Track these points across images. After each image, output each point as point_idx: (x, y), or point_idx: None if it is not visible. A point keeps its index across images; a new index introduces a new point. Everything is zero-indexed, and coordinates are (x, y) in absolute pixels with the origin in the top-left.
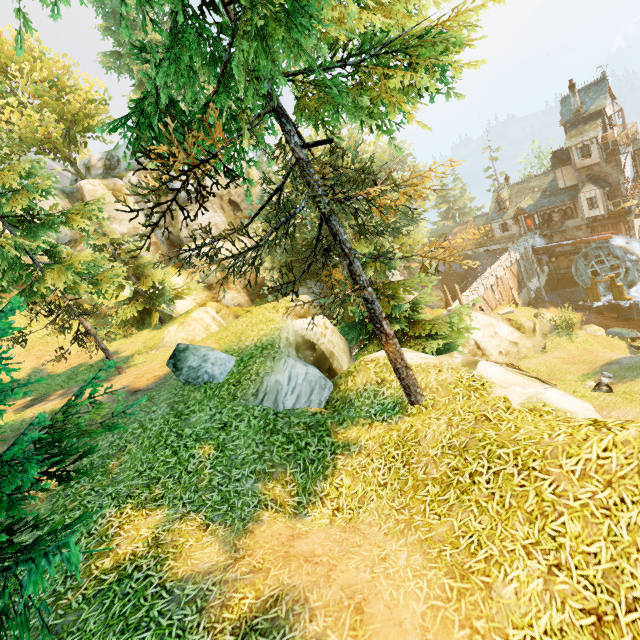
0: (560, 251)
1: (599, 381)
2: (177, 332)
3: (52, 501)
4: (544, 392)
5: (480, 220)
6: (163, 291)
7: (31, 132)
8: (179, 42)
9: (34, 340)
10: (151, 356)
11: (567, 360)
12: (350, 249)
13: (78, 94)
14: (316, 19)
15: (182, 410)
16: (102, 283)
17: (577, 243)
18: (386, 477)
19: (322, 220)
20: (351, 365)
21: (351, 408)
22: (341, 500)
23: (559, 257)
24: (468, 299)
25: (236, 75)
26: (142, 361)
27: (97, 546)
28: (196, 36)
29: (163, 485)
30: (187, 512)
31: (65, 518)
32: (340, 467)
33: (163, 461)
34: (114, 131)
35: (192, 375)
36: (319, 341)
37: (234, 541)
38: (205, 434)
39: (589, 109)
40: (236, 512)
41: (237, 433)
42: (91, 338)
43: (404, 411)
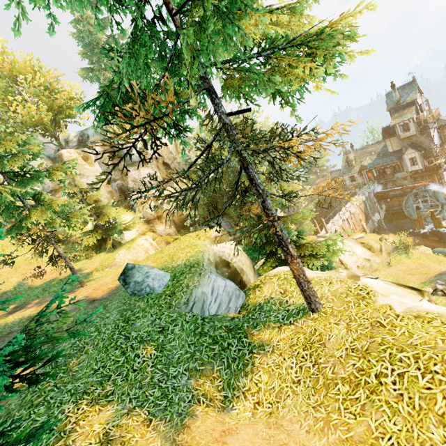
0: (393, 194)
1: (435, 287)
2: (125, 254)
3: (21, 396)
4: (422, 301)
5: (335, 174)
6: (115, 225)
7: (30, 118)
8: (137, 43)
9: (21, 261)
10: (105, 272)
11: (408, 272)
12: (263, 190)
13: (63, 94)
14: (250, 9)
15: (129, 316)
16: (72, 219)
17: (405, 188)
18: (299, 375)
19: (241, 169)
20: (258, 279)
21: (261, 313)
22: (260, 394)
23: (392, 198)
24: (331, 228)
25: (186, 53)
26: (99, 276)
27: (56, 442)
28: (150, 38)
29: (113, 382)
30: (133, 407)
31: (31, 413)
32: (258, 365)
33: (114, 360)
34: (87, 108)
35: (137, 288)
36: (232, 260)
37: (174, 437)
38: (147, 336)
39: (406, 100)
40: (174, 407)
41: (173, 335)
42: (62, 260)
43: (306, 316)
